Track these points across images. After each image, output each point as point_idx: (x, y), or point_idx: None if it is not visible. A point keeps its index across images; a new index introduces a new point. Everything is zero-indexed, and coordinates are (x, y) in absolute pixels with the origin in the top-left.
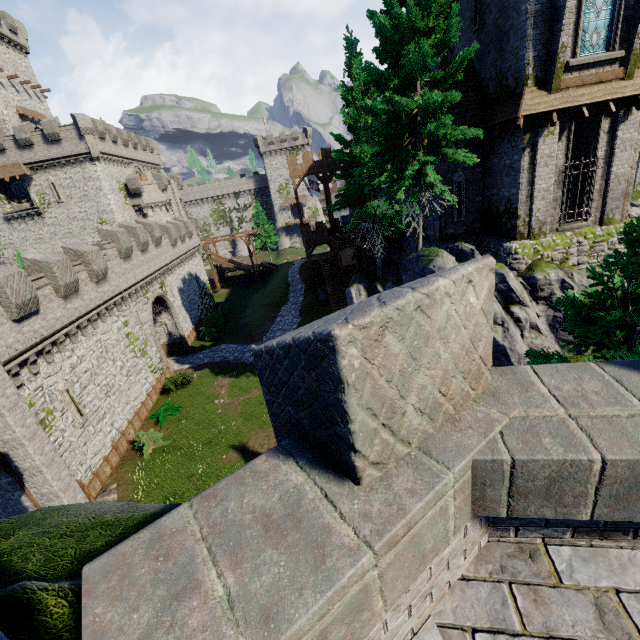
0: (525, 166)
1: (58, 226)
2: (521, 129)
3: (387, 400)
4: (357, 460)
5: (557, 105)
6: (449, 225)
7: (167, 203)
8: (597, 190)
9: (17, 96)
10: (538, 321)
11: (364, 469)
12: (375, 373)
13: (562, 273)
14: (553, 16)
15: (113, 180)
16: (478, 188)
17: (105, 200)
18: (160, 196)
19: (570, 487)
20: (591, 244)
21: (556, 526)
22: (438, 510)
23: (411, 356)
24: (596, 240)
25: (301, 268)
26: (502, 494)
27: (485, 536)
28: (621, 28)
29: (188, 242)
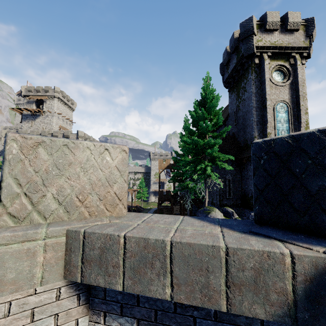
0: None
1: None
2: None
3: (32, 181)
4: (0, 207)
5: None
6: (224, 199)
7: None
8: None
9: (62, 122)
10: None
11: (2, 214)
12: (27, 162)
13: None
14: (263, 123)
15: None
16: (239, 184)
17: None
18: None
19: (111, 257)
20: None
21: (127, 315)
22: (25, 249)
23: (56, 166)
24: None
25: (154, 211)
26: (79, 260)
27: (85, 317)
28: (294, 131)
29: None
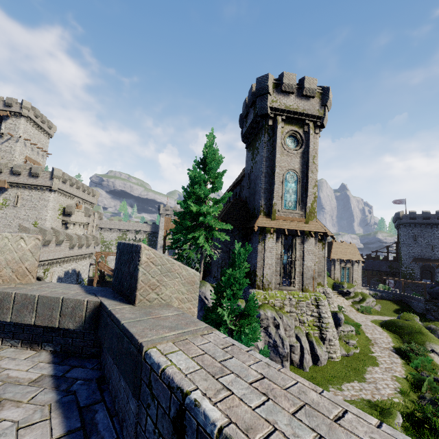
0: (260, 250)
1: (4, 219)
2: (258, 232)
3: None
4: None
5: (273, 226)
6: None
7: (86, 224)
8: (298, 271)
9: (30, 152)
10: (259, 343)
11: None
12: None
13: (275, 313)
14: (271, 191)
15: (58, 203)
16: None
17: (45, 212)
18: (83, 219)
19: (6, 304)
20: (297, 301)
21: (16, 339)
22: None
23: None
24: (299, 299)
25: None
26: None
27: None
28: (301, 203)
29: (84, 249)
